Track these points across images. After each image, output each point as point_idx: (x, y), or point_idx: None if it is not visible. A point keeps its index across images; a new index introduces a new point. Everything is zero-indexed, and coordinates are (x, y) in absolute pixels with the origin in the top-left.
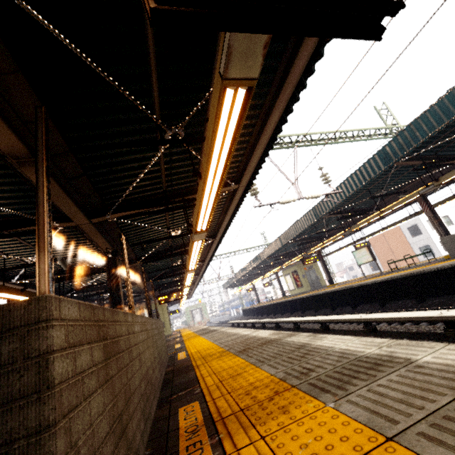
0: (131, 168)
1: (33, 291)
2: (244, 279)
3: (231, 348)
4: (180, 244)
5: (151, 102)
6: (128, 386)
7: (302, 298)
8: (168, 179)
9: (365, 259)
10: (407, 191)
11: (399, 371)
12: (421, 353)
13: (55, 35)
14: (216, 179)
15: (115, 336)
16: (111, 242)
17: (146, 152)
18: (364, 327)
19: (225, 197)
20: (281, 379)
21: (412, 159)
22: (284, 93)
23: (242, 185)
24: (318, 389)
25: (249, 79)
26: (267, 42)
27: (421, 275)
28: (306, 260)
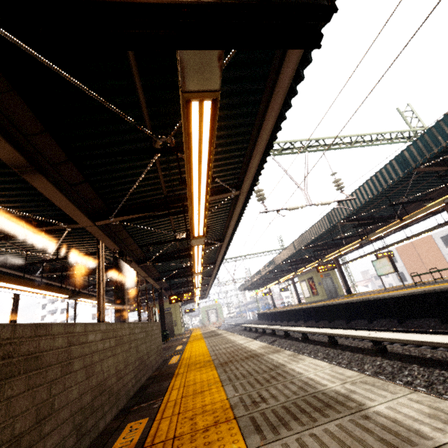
0: (131, 175)
1: (56, 284)
2: (259, 283)
3: (217, 358)
4: (189, 246)
5: (141, 113)
6: (49, 402)
7: (316, 307)
8: (169, 185)
9: (385, 270)
10: (434, 199)
11: (343, 419)
12: (379, 399)
13: (35, 57)
14: (201, 187)
15: (35, 352)
16: (119, 243)
17: (142, 160)
18: (373, 346)
19: (229, 202)
20: (232, 406)
21: (436, 165)
22: (274, 100)
23: (243, 192)
24: (253, 427)
25: (210, 91)
26: (221, 54)
27: (446, 292)
28: (321, 267)
